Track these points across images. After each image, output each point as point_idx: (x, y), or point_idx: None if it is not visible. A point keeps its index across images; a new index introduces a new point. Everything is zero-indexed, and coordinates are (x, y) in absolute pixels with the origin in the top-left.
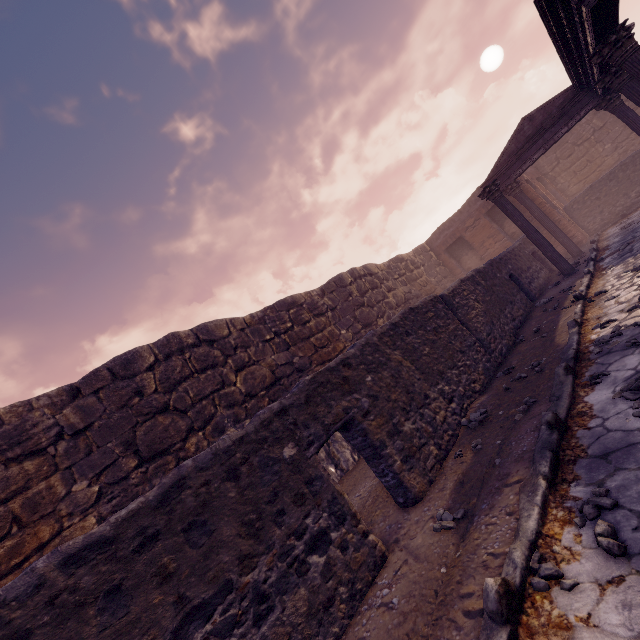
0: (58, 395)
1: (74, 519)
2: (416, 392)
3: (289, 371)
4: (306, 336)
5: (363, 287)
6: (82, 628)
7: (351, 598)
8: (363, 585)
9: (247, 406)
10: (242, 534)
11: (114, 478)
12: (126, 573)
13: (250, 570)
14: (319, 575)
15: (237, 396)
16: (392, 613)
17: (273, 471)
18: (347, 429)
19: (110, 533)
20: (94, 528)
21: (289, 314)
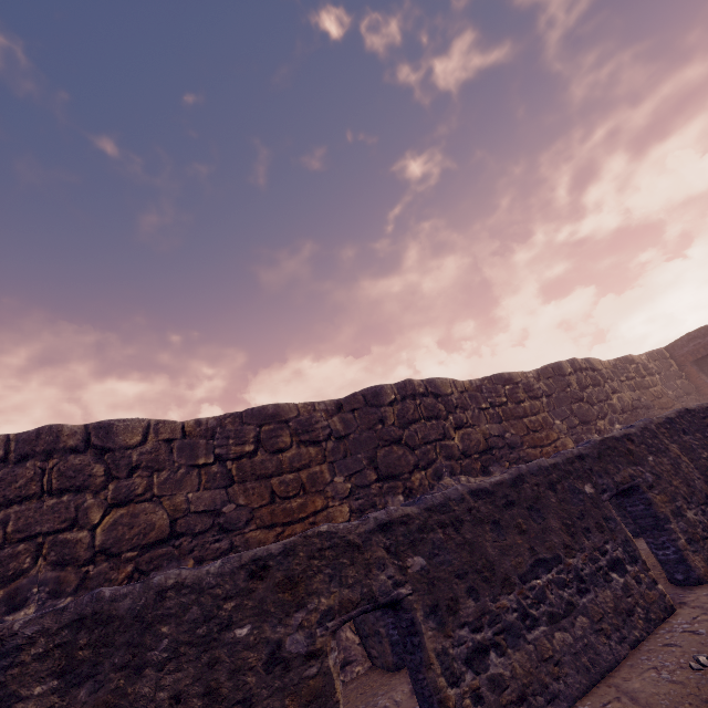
0: (330, 405)
1: (335, 502)
2: (696, 488)
3: (501, 444)
4: (519, 415)
5: (583, 381)
6: (484, 534)
7: (647, 620)
8: (656, 617)
9: (462, 463)
10: (563, 530)
11: (361, 483)
12: (500, 516)
13: (571, 556)
14: (620, 589)
15: (455, 451)
16: (702, 636)
17: (579, 498)
18: (628, 494)
19: (489, 488)
20: (348, 515)
21: (504, 389)
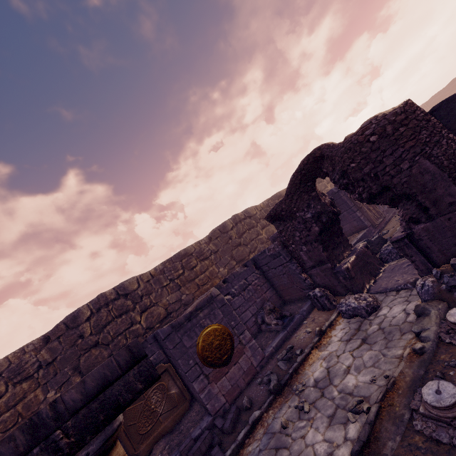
0: None
1: None
2: None
3: None
4: None
5: None
6: None
7: None
8: None
9: None
10: None
11: None
12: None
13: None
14: None
15: None
16: None
17: None
18: None
19: None
20: None
21: None
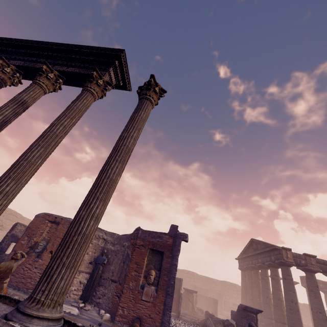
0: None
1: None
2: None
3: None
4: None
5: None
6: None
7: None
8: None
9: None
10: None
11: None
12: None
13: None
14: None
15: None
16: None
17: None
18: None
19: None
20: None
21: None
